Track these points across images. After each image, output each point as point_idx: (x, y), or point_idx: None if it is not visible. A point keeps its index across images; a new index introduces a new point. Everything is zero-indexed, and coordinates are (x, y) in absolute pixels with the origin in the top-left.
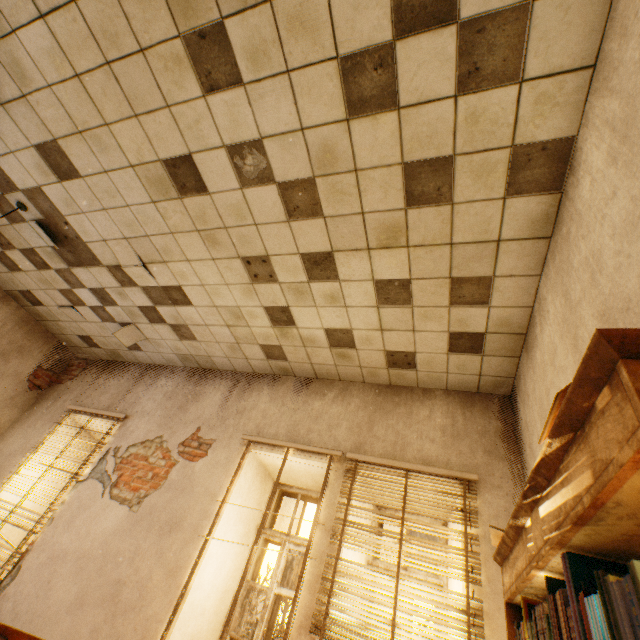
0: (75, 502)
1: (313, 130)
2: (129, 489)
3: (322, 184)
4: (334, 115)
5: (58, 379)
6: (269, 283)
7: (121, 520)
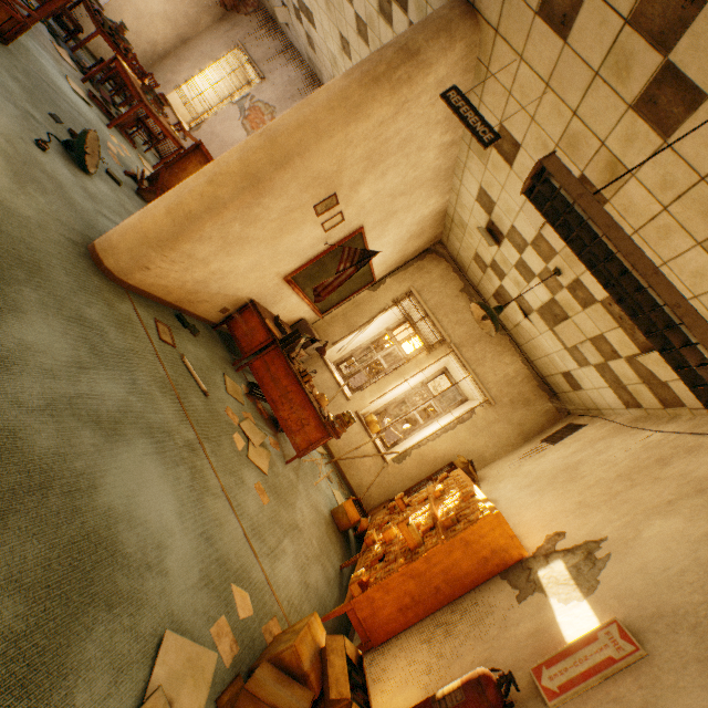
0: (227, 113)
1: (367, 2)
2: (250, 126)
3: (370, 32)
4: (374, 5)
5: (238, 7)
6: (349, 59)
7: (242, 139)
